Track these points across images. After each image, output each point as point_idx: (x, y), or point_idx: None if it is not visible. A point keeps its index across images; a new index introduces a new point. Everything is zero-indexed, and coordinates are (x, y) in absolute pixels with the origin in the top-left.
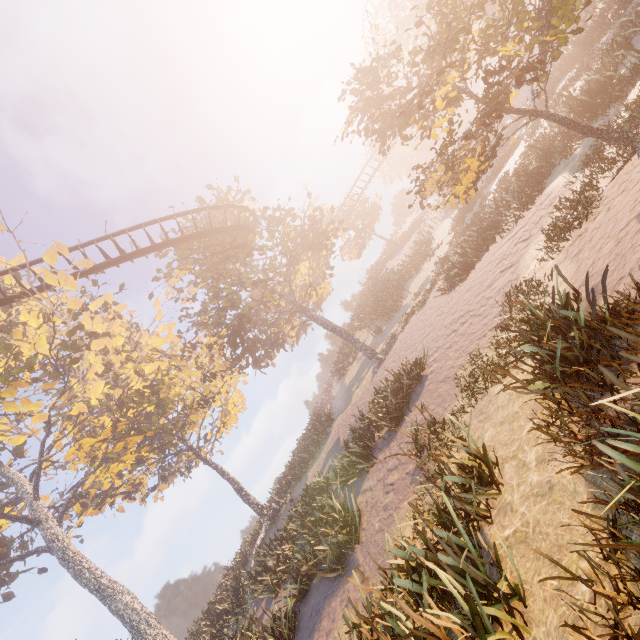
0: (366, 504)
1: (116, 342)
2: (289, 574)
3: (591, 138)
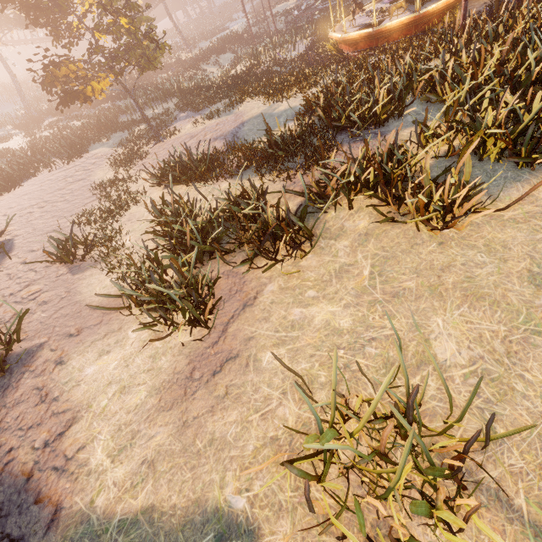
0: None
1: None
2: None
3: (118, 138)
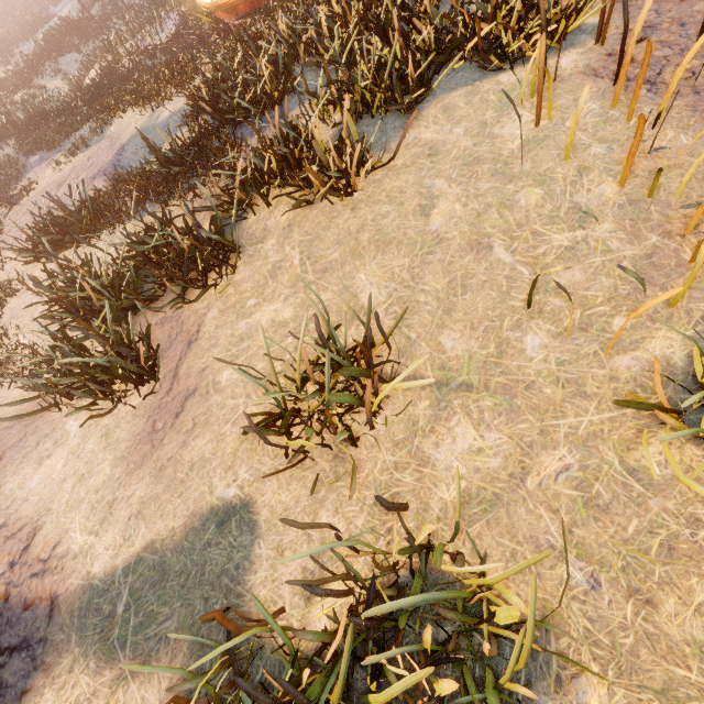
0: None
1: None
2: None
3: None
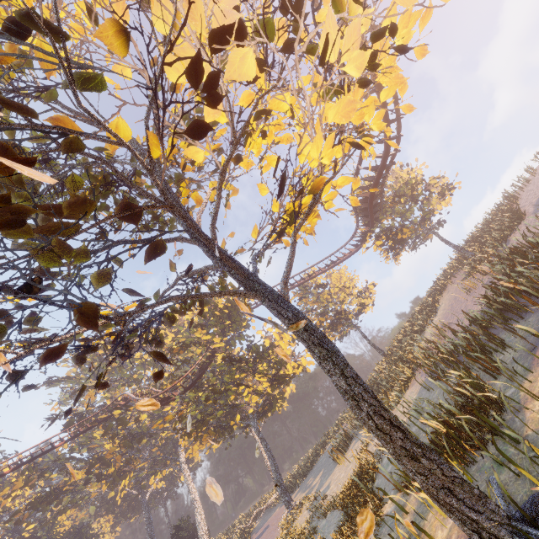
0: None
1: None
2: None
3: None
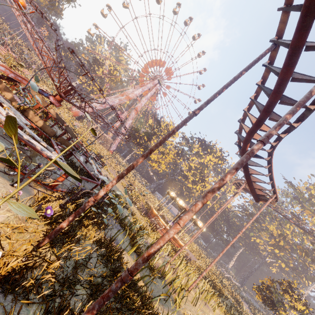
0: None
1: None
2: None
3: None
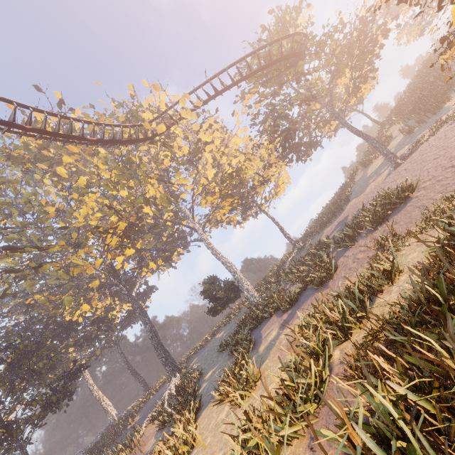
0: (342, 263)
1: (216, 142)
2: (299, 279)
3: None
